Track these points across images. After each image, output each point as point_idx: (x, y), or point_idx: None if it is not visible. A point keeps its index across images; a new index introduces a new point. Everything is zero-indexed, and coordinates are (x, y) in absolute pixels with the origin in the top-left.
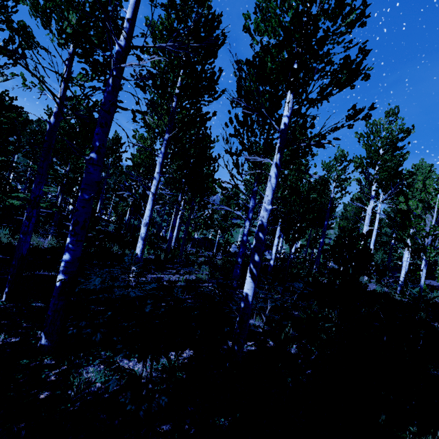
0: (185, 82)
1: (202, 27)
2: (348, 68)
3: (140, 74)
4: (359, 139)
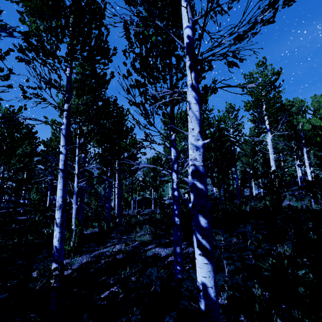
0: (70, 44)
1: (81, 0)
2: None
3: (21, 46)
4: (243, 89)
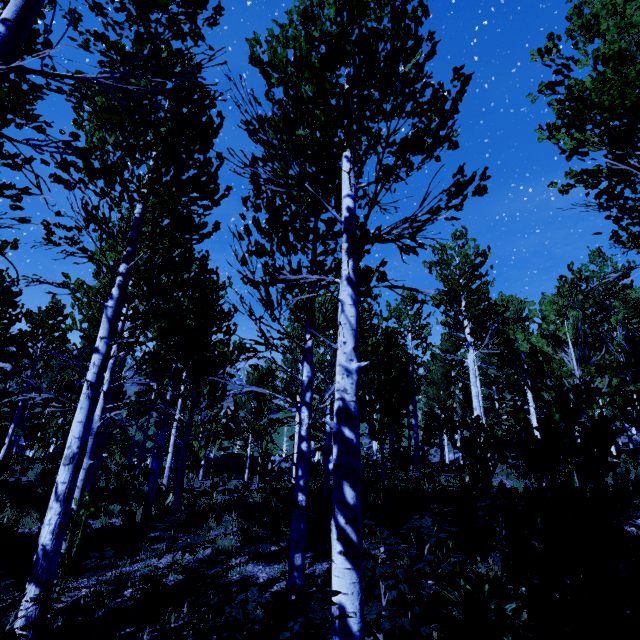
0: (155, 172)
1: (183, 106)
2: (438, 111)
3: (64, 160)
4: (430, 269)
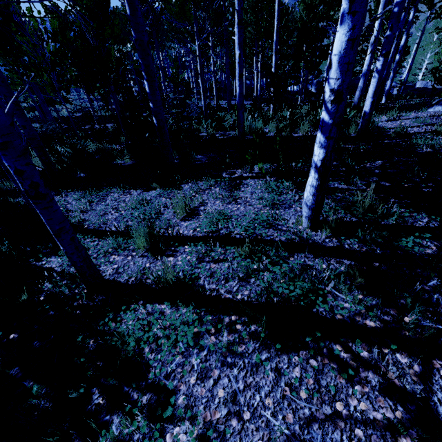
0: None
1: None
2: None
3: None
4: None
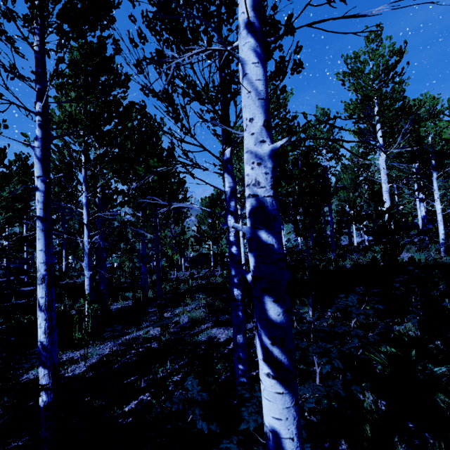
0: None
1: None
2: None
3: None
4: (343, 81)
